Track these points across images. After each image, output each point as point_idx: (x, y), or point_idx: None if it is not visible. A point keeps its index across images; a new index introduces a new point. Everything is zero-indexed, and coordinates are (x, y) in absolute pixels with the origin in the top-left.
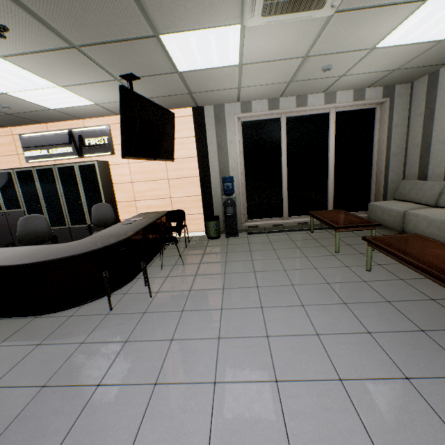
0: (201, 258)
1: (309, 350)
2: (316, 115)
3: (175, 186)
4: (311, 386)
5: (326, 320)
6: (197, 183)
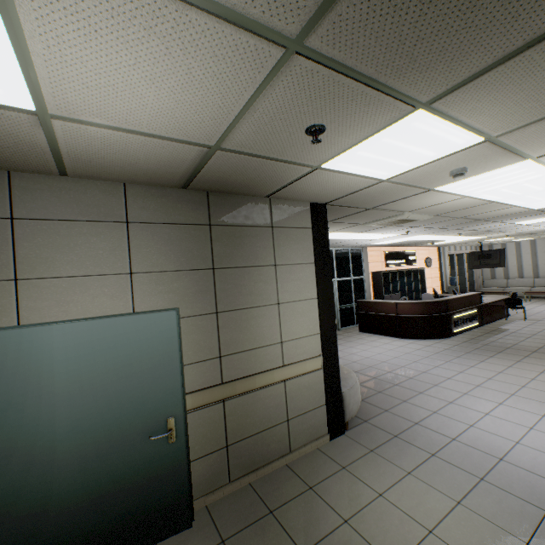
0: None
1: None
2: (460, 254)
3: (433, 282)
4: None
5: None
6: (438, 280)
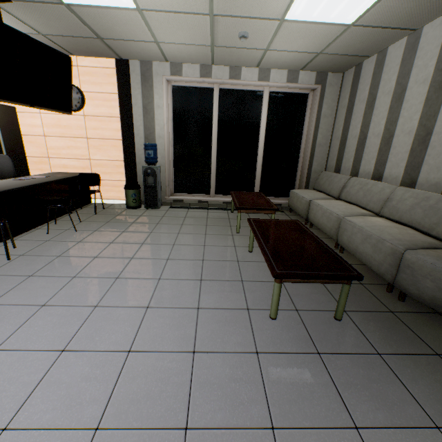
0: (101, 225)
1: (125, 322)
2: (250, 91)
3: (95, 147)
4: (94, 356)
5: (168, 295)
6: (119, 146)
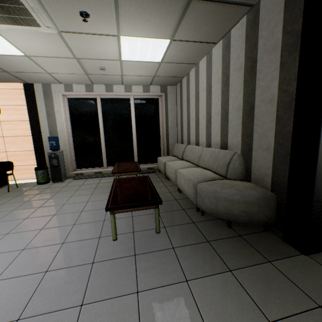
0: (10, 199)
1: (0, 262)
2: (121, 98)
3: (10, 142)
4: None
5: (44, 238)
6: (30, 140)
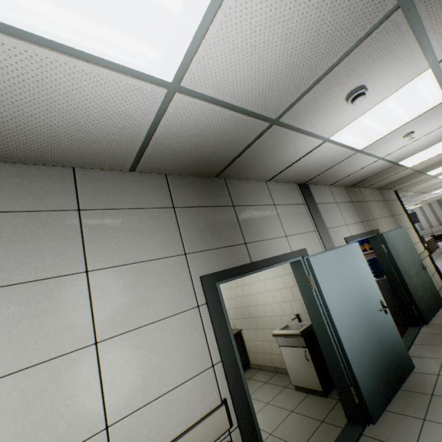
0: None
1: None
2: None
3: None
4: None
5: None
6: None
